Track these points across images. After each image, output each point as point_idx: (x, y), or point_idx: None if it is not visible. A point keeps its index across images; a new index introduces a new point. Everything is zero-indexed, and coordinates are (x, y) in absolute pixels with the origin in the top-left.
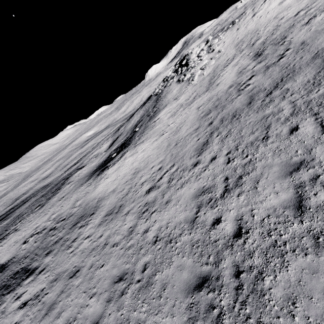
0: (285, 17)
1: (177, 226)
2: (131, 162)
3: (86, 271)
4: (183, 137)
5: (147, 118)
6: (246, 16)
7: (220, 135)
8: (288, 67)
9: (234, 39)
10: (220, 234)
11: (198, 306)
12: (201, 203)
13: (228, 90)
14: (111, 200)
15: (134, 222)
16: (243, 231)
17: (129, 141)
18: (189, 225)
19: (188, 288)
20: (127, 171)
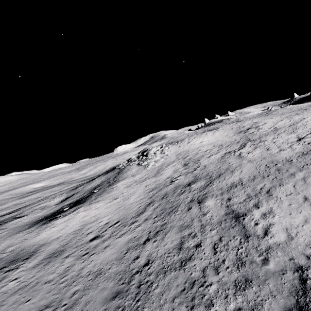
0: (201, 150)
1: (109, 263)
2: (83, 216)
3: (7, 307)
4: (131, 203)
5: (107, 184)
6: (185, 142)
7: (154, 206)
8: (196, 176)
9: (176, 151)
10: (137, 265)
11: (109, 309)
12: (130, 247)
13: (166, 180)
14: (52, 246)
15: (72, 263)
16: (150, 262)
17: (85, 199)
18: (118, 261)
19: (105, 300)
20: (76, 223)
